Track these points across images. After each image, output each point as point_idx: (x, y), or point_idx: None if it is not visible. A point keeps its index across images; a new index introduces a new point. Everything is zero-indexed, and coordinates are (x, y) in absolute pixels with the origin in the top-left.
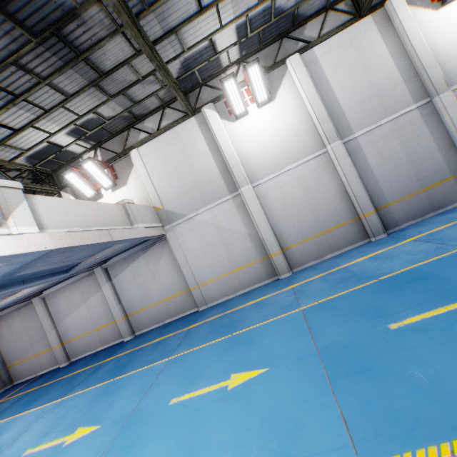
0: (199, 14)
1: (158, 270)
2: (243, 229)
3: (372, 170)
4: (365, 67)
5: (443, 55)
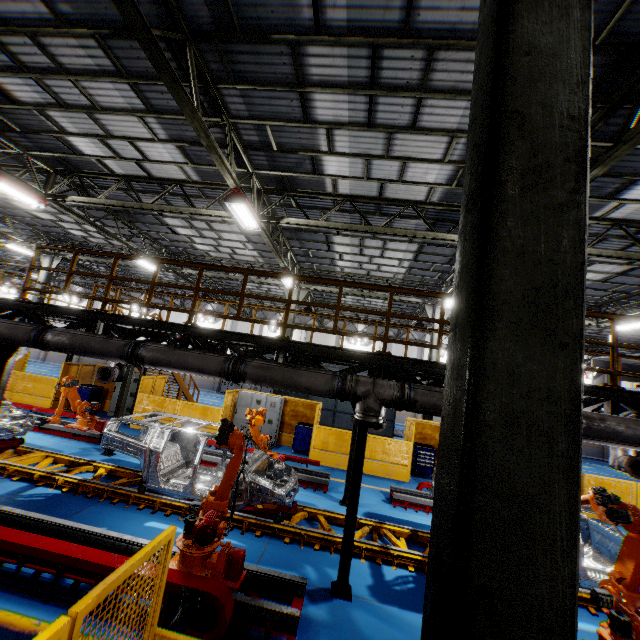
0: None
1: None
2: None
3: None
4: None
5: None
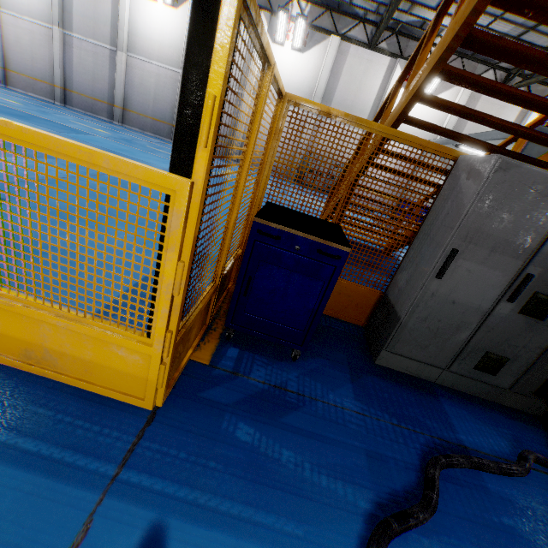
0: None
1: None
2: None
3: (73, 64)
4: None
5: (136, 31)
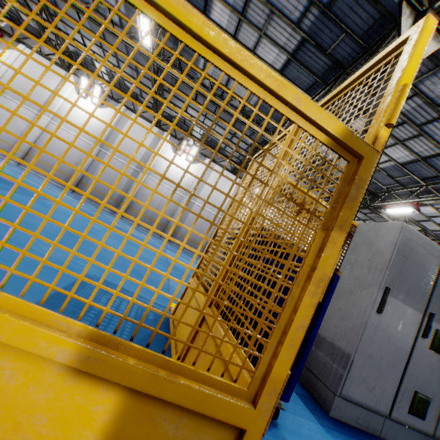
0: (84, 46)
1: None
2: (24, 129)
3: (97, 169)
4: (138, 139)
5: (160, 165)
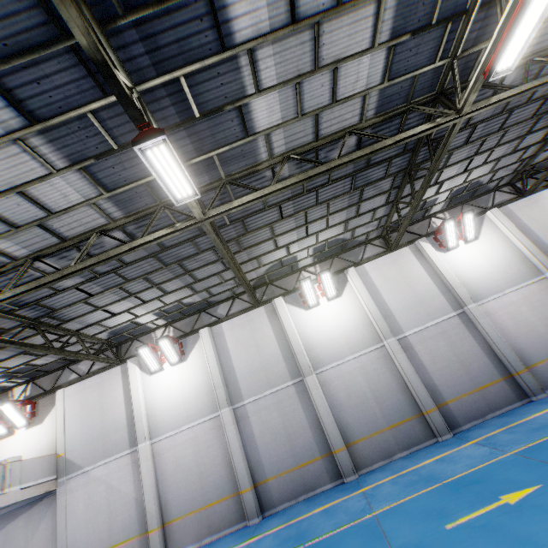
0: (113, 316)
1: (35, 535)
2: (132, 492)
3: (255, 439)
4: (257, 344)
5: (312, 343)
